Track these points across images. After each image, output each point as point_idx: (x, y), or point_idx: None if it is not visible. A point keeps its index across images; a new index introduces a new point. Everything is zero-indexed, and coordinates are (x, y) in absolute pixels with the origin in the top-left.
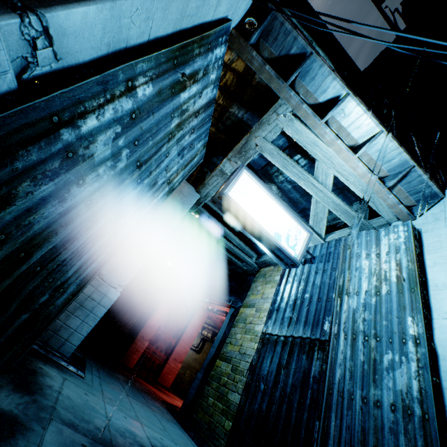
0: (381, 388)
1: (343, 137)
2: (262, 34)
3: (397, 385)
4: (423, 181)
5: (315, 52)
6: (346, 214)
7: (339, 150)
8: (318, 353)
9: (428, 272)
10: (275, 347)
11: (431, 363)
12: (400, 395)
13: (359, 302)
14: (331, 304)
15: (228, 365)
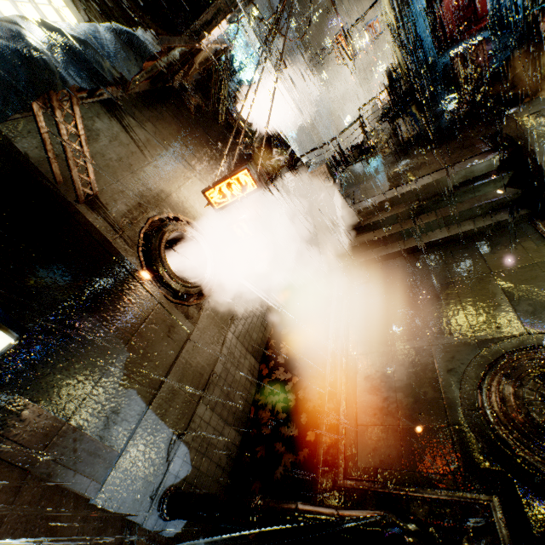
0: None
1: None
2: None
3: None
4: None
5: None
6: None
7: None
8: None
9: None
10: None
11: None
12: None
13: None
14: None
15: None
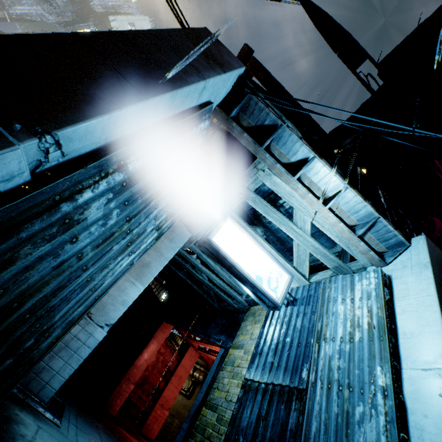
0: None
1: (315, 191)
2: (241, 109)
3: (367, 441)
4: (389, 231)
5: (284, 124)
6: (325, 257)
7: (311, 202)
8: (295, 403)
9: (398, 319)
10: (256, 395)
11: (398, 417)
12: None
13: (334, 348)
14: (309, 349)
15: (214, 414)
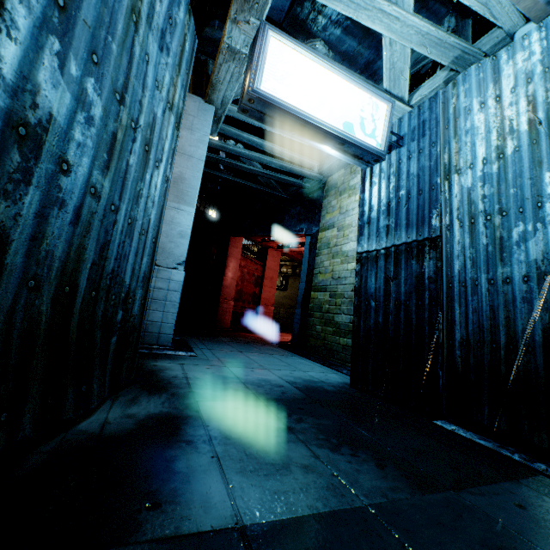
0: (511, 265)
1: None
2: None
3: (530, 256)
4: None
5: None
6: (439, 46)
7: None
8: (429, 254)
9: None
10: (377, 263)
11: None
12: (534, 265)
13: (475, 177)
14: (437, 192)
15: (325, 294)
